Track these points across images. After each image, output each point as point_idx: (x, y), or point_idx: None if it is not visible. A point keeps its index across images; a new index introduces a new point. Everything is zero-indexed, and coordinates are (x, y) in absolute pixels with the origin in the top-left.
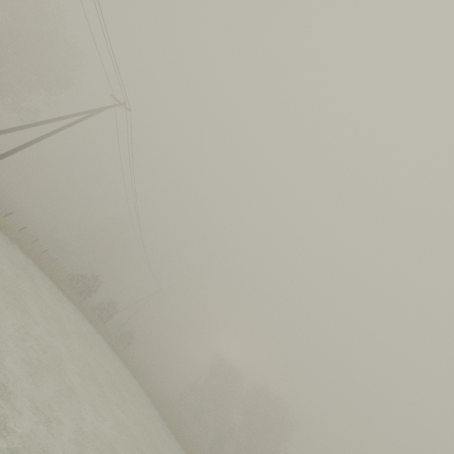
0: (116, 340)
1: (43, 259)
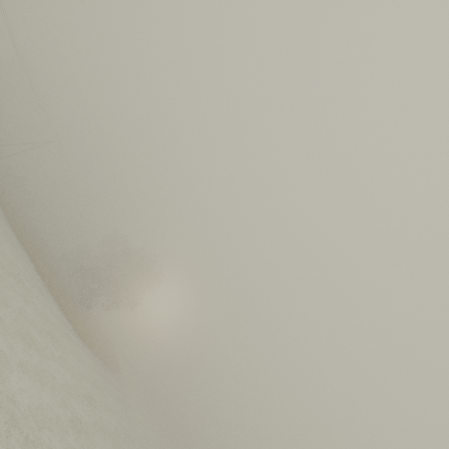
0: None
1: None
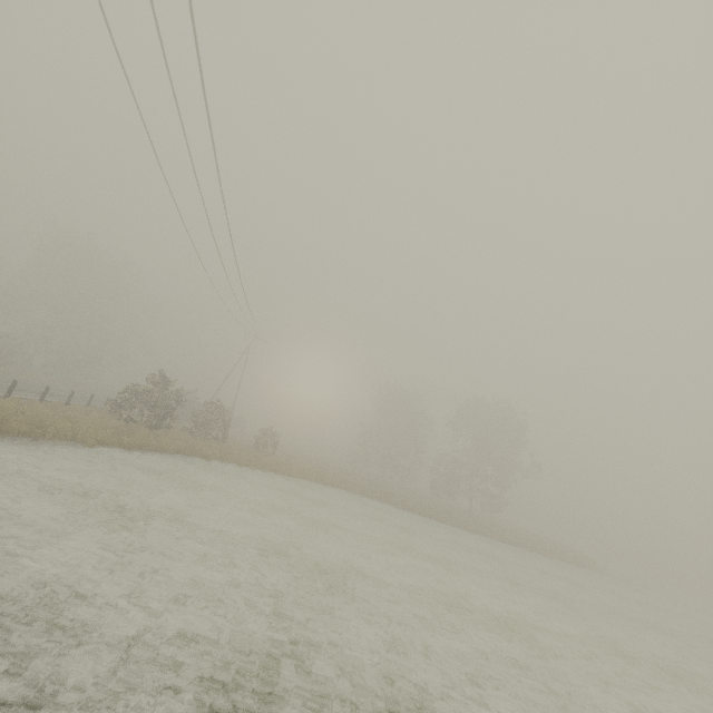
0: (256, 452)
1: (49, 419)
